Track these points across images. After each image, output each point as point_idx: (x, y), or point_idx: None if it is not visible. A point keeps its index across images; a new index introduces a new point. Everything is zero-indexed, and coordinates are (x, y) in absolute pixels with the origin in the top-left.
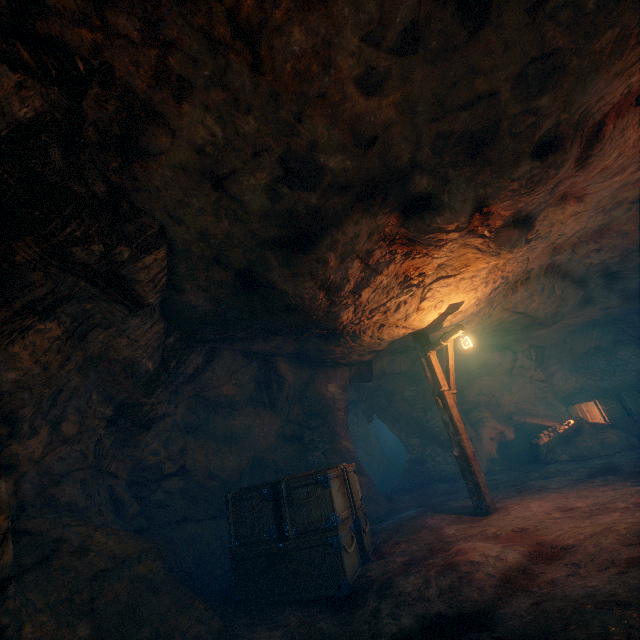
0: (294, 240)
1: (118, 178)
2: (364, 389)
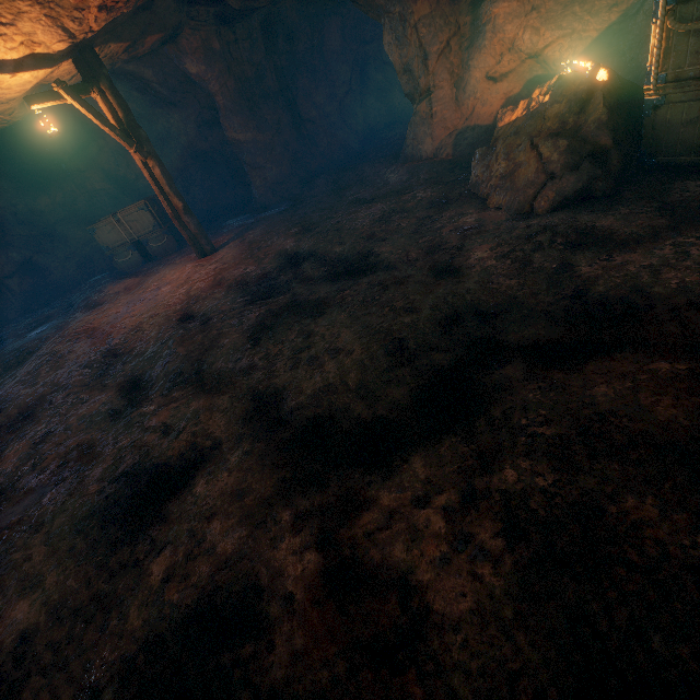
0: None
1: None
2: None
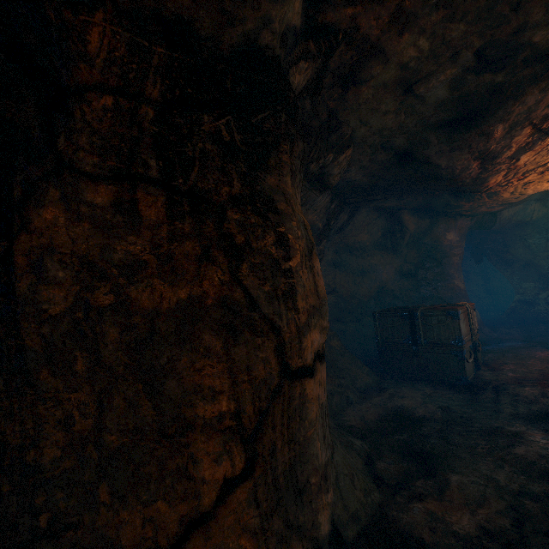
0: (461, 119)
1: (334, 104)
2: (477, 234)
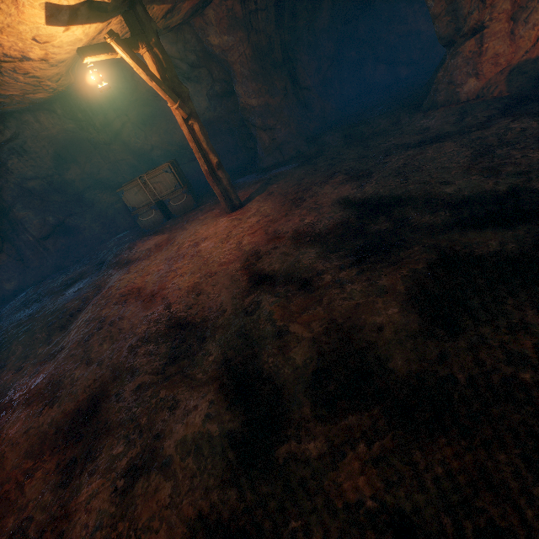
0: None
1: None
2: None
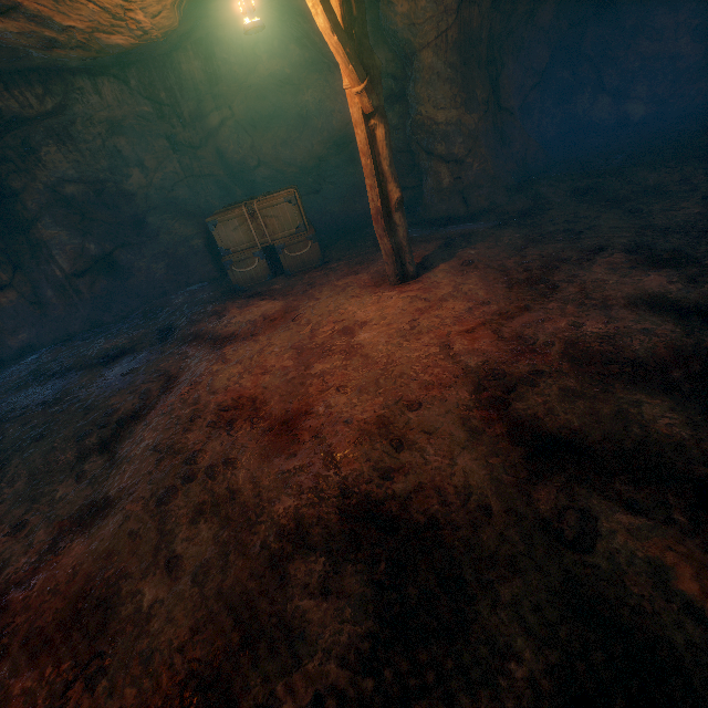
0: None
1: None
2: None
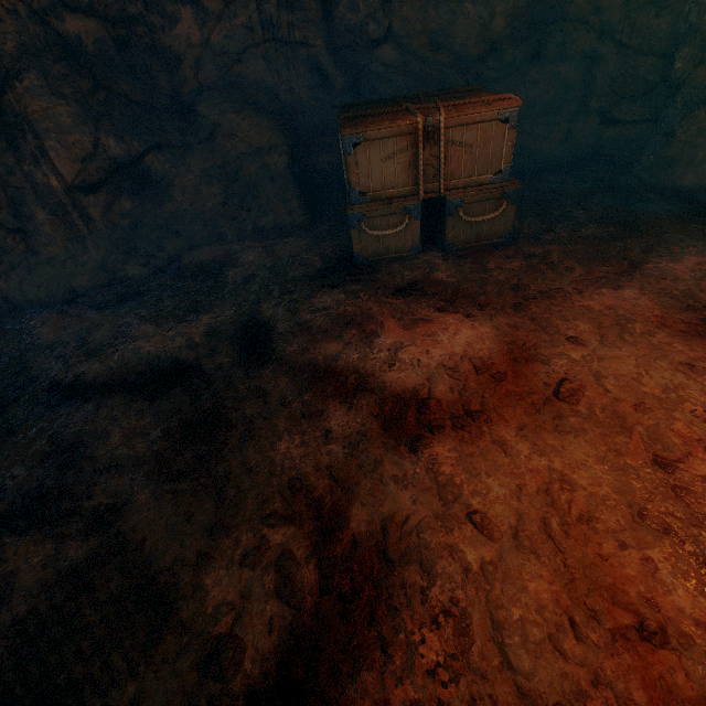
0: None
1: None
2: None
